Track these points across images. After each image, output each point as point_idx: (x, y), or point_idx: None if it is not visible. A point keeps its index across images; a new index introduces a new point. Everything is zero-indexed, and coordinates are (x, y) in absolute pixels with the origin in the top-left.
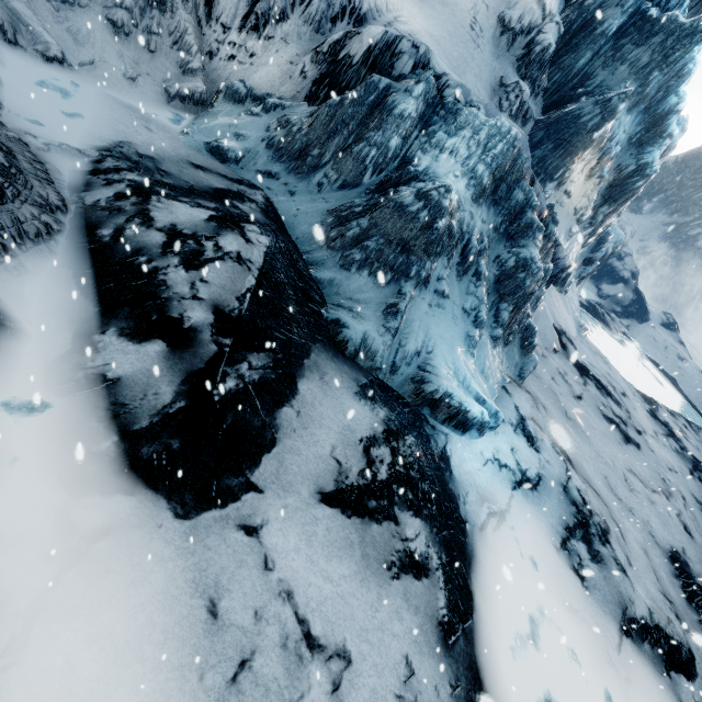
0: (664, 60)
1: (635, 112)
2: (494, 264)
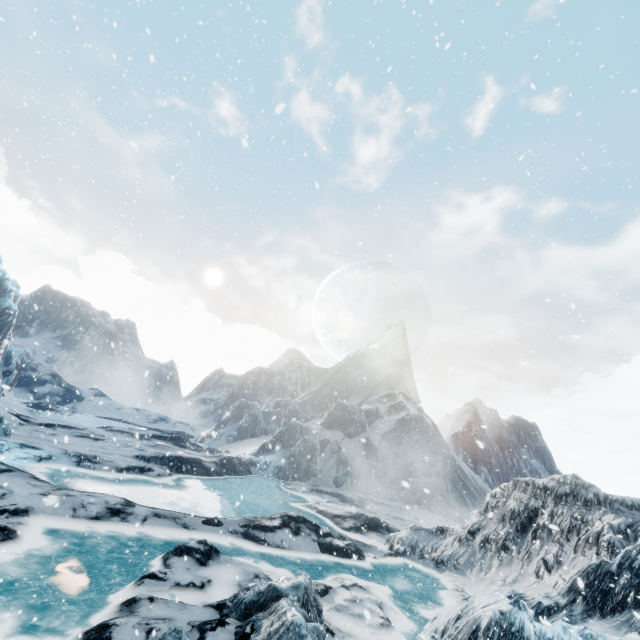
0: None
1: None
2: None
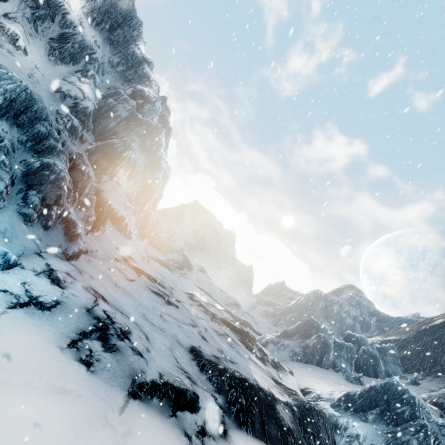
0: (150, 135)
1: (145, 154)
2: (21, 164)
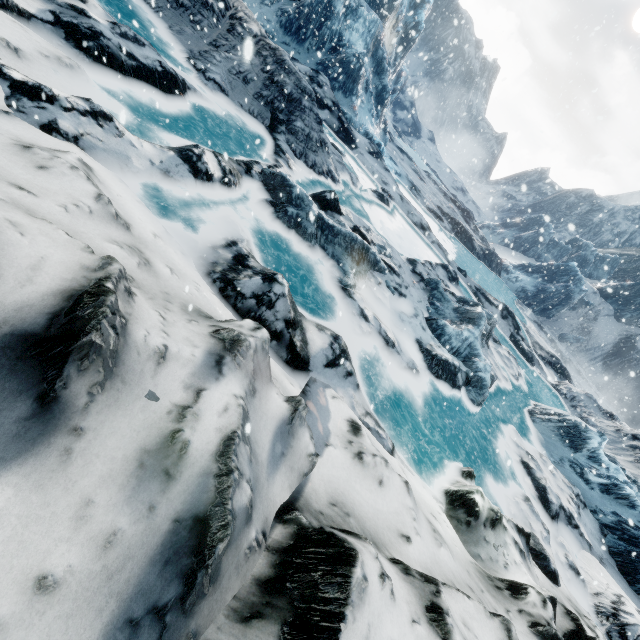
0: None
1: None
2: (374, 89)
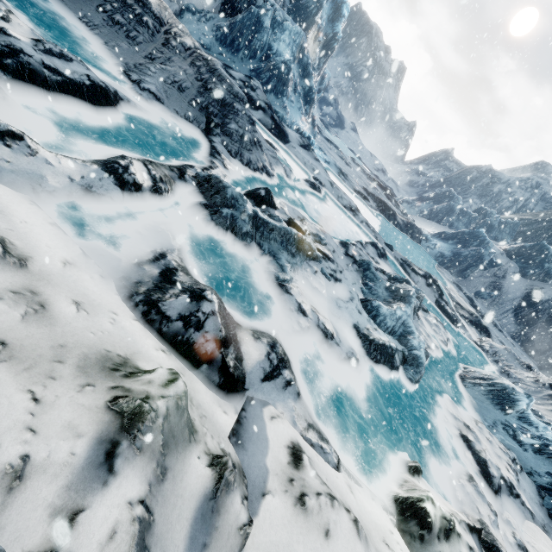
0: None
1: (329, 2)
2: (301, 90)
